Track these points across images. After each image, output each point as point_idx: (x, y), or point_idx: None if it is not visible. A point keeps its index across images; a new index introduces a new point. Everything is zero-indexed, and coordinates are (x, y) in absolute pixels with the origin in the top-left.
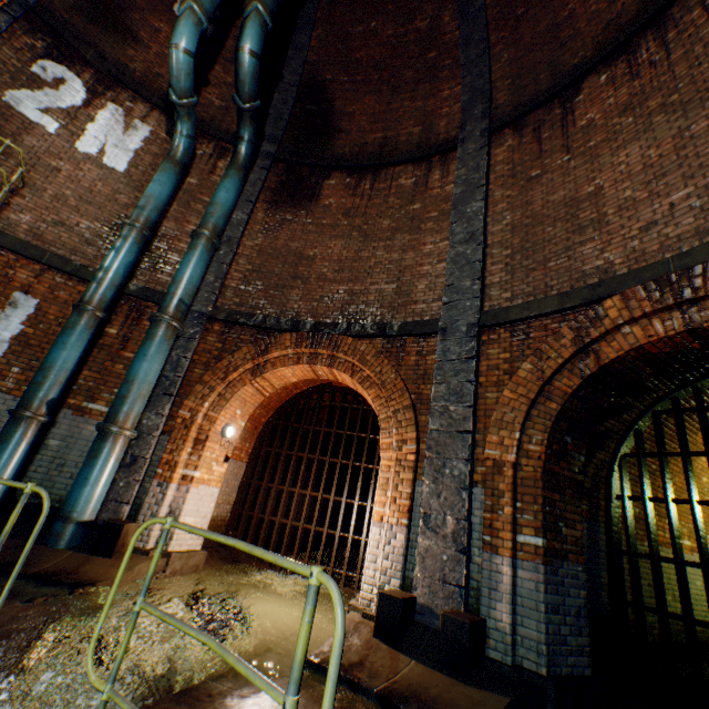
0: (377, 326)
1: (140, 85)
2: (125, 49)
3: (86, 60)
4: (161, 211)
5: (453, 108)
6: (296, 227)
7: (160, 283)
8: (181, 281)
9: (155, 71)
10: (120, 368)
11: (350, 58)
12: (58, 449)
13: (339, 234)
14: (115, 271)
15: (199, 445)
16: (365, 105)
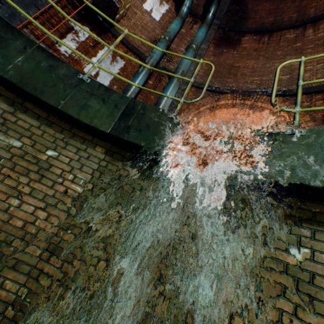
0: (280, 91)
1: None
2: None
3: None
4: (174, 36)
5: (319, 3)
6: (228, 55)
7: (169, 68)
8: (183, 64)
9: None
10: (152, 97)
11: None
12: None
13: (251, 58)
14: (157, 54)
15: None
16: (264, 7)
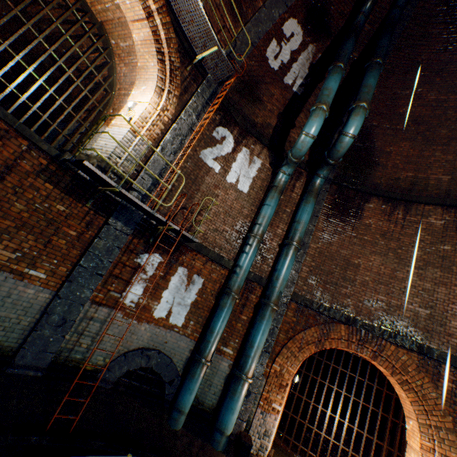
0: (415, 343)
1: (259, 133)
2: (254, 109)
3: (236, 121)
4: (268, 224)
5: None
6: (344, 238)
7: (261, 269)
8: (281, 279)
9: (267, 121)
10: (239, 325)
11: (394, 111)
12: (208, 374)
13: (377, 250)
14: (246, 269)
15: (282, 388)
16: (400, 148)
